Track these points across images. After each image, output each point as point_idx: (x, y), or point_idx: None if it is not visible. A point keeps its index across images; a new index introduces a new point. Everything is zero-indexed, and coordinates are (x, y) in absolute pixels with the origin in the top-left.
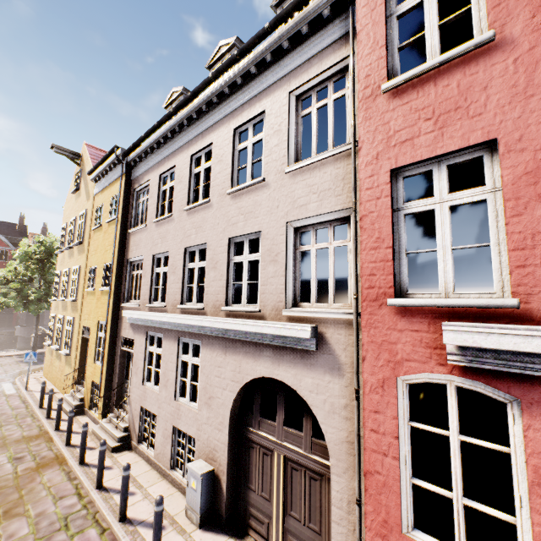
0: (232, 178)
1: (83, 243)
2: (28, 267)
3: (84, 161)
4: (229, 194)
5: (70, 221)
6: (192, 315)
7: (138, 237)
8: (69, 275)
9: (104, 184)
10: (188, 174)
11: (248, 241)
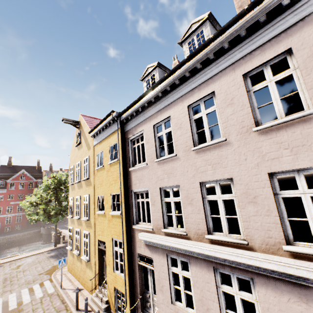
0: (253, 116)
1: (89, 179)
2: (48, 194)
3: (81, 125)
4: (255, 131)
5: (76, 164)
6: (236, 251)
7: (139, 174)
8: (80, 201)
9: (101, 138)
10: (188, 120)
11: (303, 175)
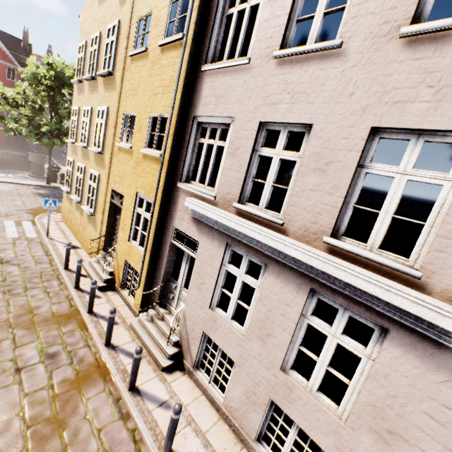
0: None
1: (112, 75)
2: (37, 93)
3: None
4: None
5: (91, 37)
6: (387, 281)
7: (223, 82)
8: (91, 117)
9: None
10: None
11: None
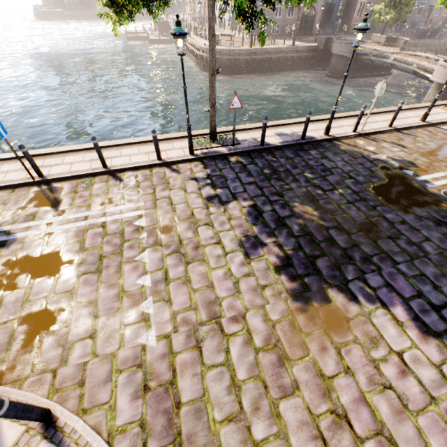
0: None
1: None
2: None
3: None
4: None
5: None
6: None
7: None
8: None
9: None
10: None
11: None
